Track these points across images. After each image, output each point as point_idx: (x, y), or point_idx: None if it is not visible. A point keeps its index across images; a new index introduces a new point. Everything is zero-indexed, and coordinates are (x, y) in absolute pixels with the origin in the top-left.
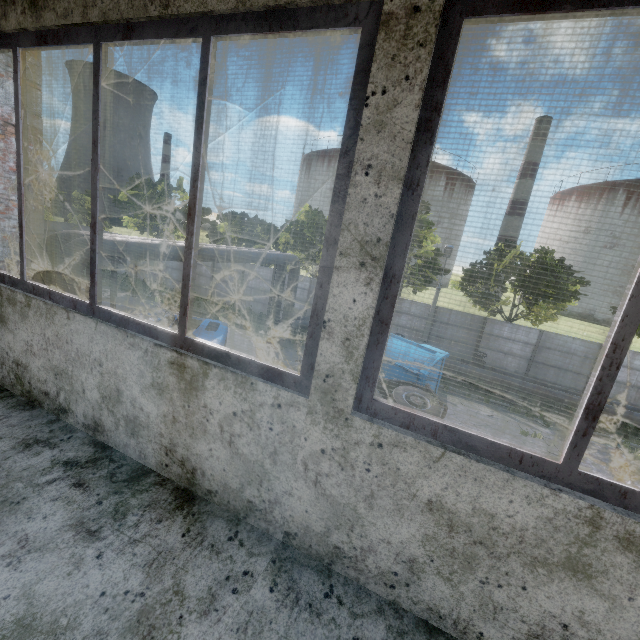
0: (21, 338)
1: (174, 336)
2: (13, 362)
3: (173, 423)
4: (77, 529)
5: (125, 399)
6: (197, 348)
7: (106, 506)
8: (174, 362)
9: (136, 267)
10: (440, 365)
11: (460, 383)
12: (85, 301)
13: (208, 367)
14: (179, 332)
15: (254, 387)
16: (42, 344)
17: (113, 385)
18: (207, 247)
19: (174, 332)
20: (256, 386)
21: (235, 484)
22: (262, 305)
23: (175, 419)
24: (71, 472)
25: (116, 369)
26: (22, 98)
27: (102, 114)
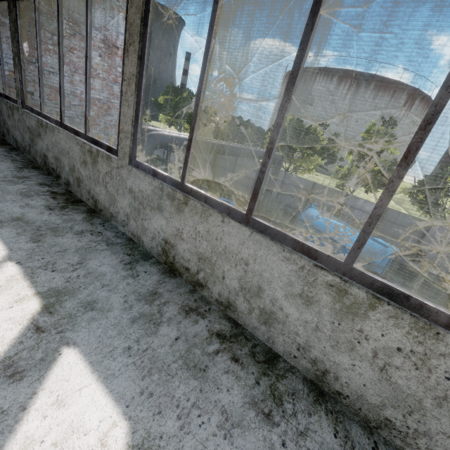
0: (173, 225)
1: (338, 263)
2: (162, 239)
3: (314, 330)
4: (255, 408)
5: (265, 296)
6: (365, 280)
7: (264, 387)
8: (334, 285)
9: (164, 150)
10: (390, 257)
11: (396, 271)
12: (240, 211)
13: (378, 302)
14: (346, 261)
15: (439, 337)
16: (192, 234)
17: (255, 282)
18: (225, 144)
19: (338, 259)
20: (443, 337)
21: (374, 400)
22: (245, 187)
23: (318, 328)
24: (225, 345)
25: (262, 272)
26: (215, 28)
27: (309, 44)
